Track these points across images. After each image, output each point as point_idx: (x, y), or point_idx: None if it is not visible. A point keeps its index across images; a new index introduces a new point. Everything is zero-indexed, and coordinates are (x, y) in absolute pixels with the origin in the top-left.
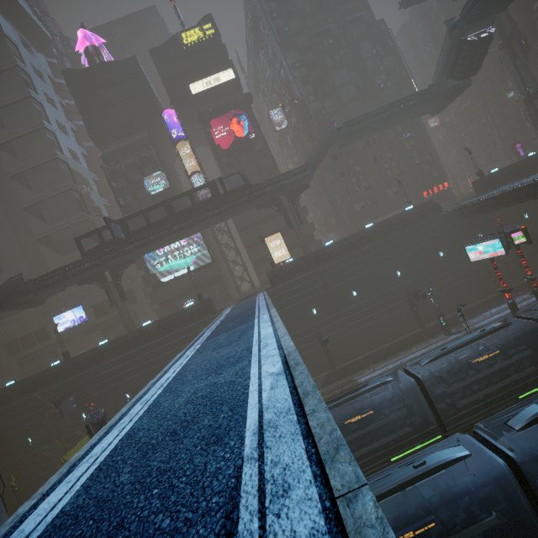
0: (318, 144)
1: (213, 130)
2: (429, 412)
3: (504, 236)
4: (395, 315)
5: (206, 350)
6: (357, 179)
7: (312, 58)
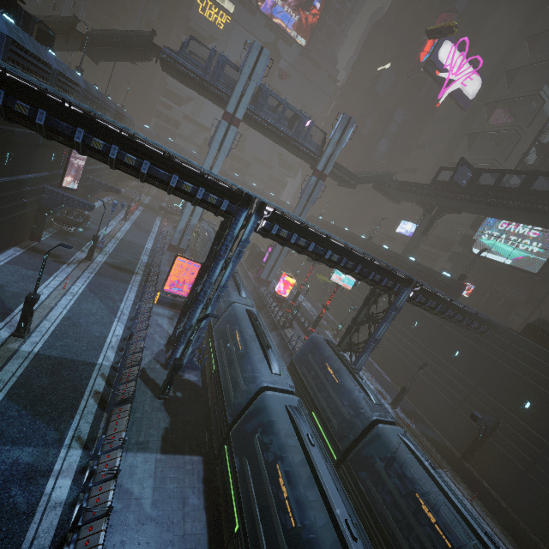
0: None
1: None
2: (351, 440)
3: None
4: None
5: None
6: None
7: None
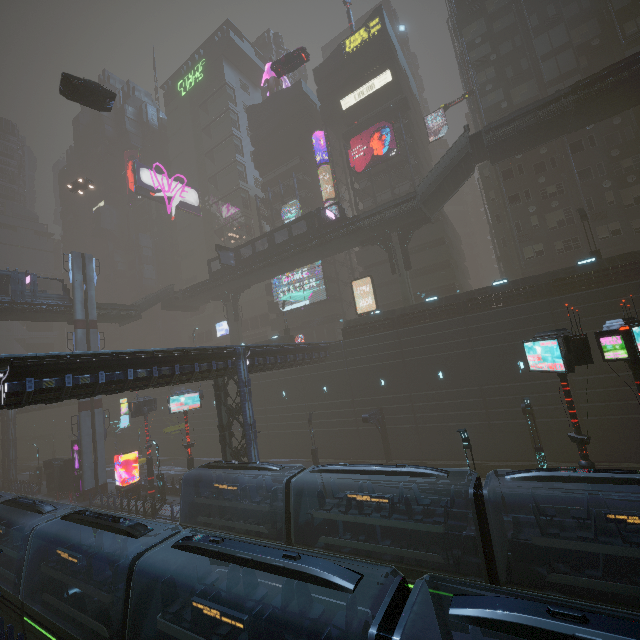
0: (440, 161)
1: (352, 151)
2: (284, 524)
3: (564, 338)
4: (497, 426)
5: (72, 360)
6: (539, 207)
7: (511, 22)
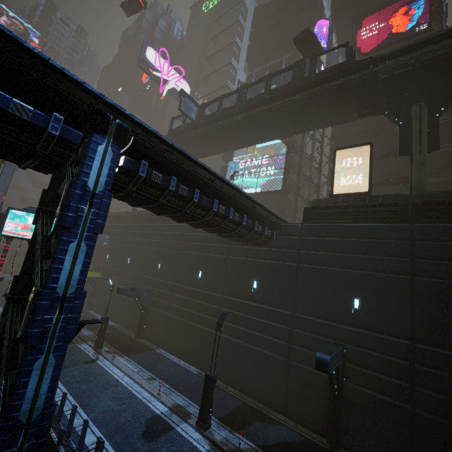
0: None
1: (362, 30)
2: None
3: None
4: None
5: None
6: None
7: None
